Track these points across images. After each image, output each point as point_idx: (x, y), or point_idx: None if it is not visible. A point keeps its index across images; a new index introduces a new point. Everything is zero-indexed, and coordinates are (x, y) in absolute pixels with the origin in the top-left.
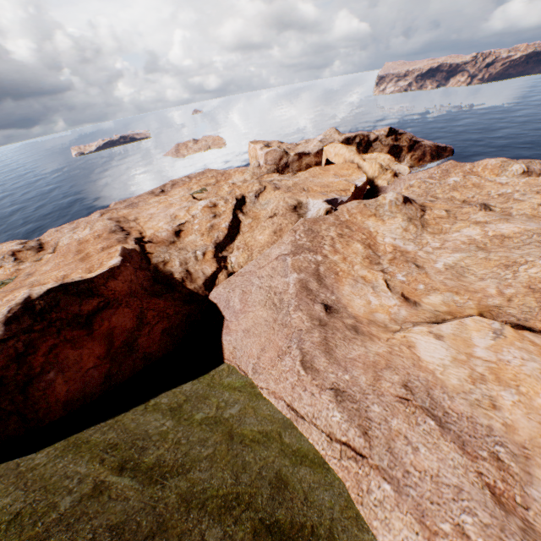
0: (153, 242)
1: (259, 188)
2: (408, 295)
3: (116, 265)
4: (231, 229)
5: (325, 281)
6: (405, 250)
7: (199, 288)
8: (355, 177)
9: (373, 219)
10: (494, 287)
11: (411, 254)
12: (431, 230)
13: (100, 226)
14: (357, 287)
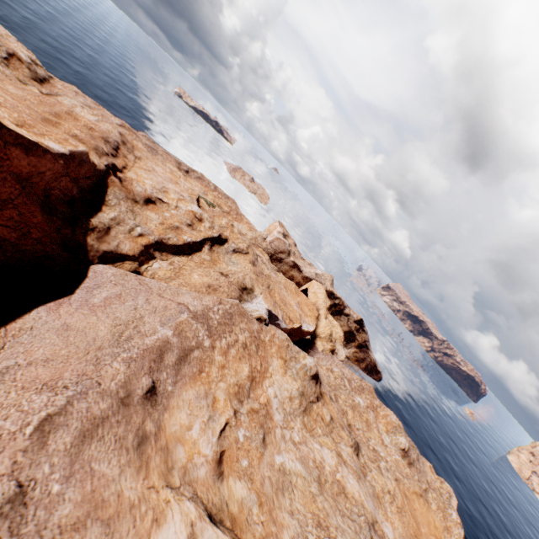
0: (123, 182)
1: (243, 249)
2: (226, 459)
3: (50, 148)
4: (187, 246)
5: (183, 366)
6: (272, 414)
7: (95, 249)
8: (308, 321)
9: (281, 362)
10: (291, 535)
11: (272, 423)
12: (307, 421)
13: (106, 127)
14: (199, 402)
